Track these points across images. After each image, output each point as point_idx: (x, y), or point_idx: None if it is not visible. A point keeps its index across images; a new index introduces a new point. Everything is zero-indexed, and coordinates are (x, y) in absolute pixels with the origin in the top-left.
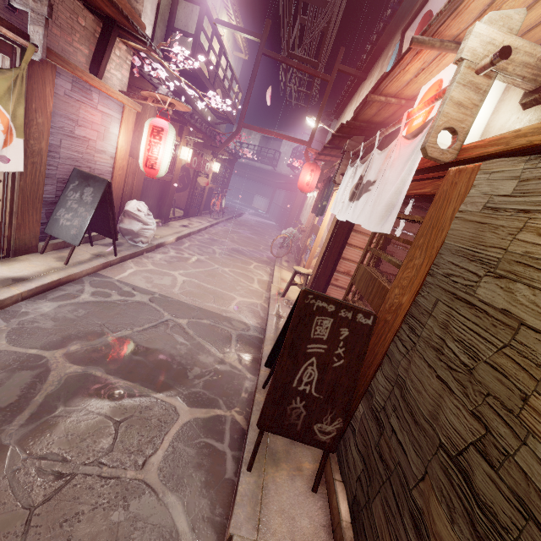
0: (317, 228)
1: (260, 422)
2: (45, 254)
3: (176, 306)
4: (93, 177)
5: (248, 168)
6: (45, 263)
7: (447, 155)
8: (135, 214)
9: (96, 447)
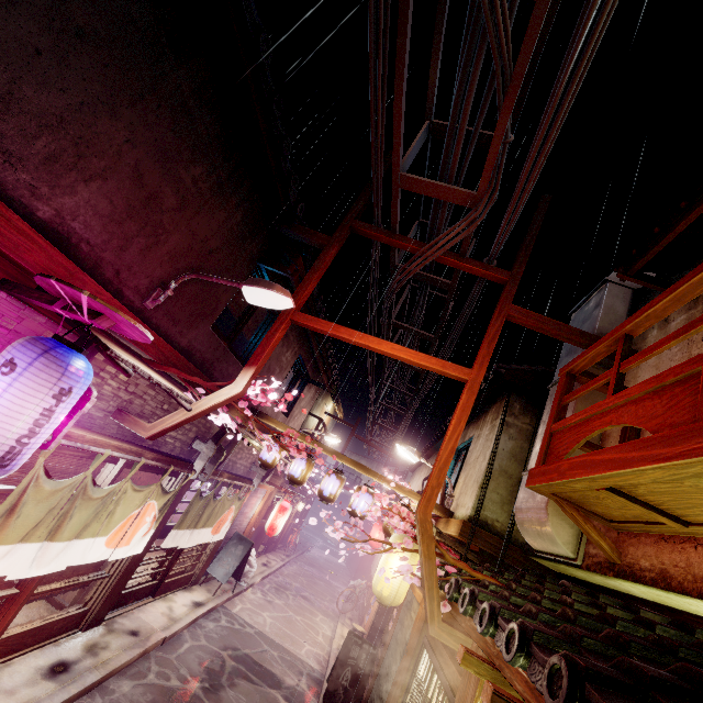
0: None
1: (323, 698)
2: (202, 586)
3: (269, 641)
4: (245, 539)
5: None
6: (204, 593)
7: None
8: (249, 558)
9: (252, 699)
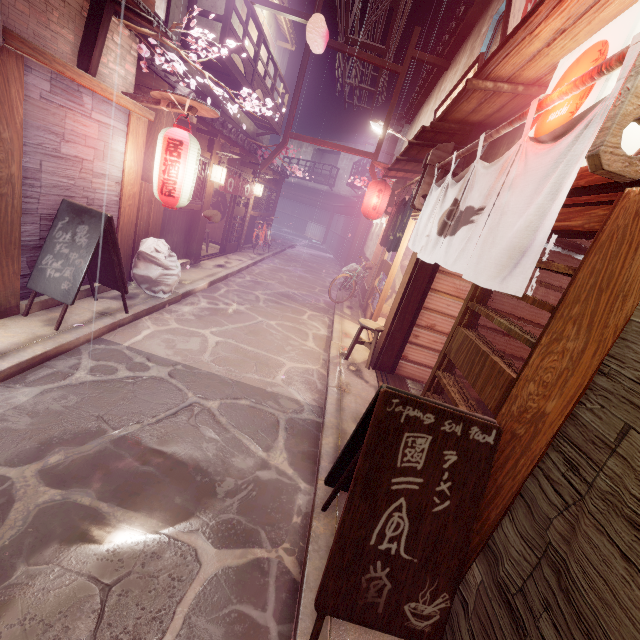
0: (388, 266)
1: (320, 601)
2: (29, 317)
3: (204, 381)
4: (88, 212)
5: (300, 189)
6: (27, 329)
7: (638, 167)
8: (152, 256)
9: (68, 639)
